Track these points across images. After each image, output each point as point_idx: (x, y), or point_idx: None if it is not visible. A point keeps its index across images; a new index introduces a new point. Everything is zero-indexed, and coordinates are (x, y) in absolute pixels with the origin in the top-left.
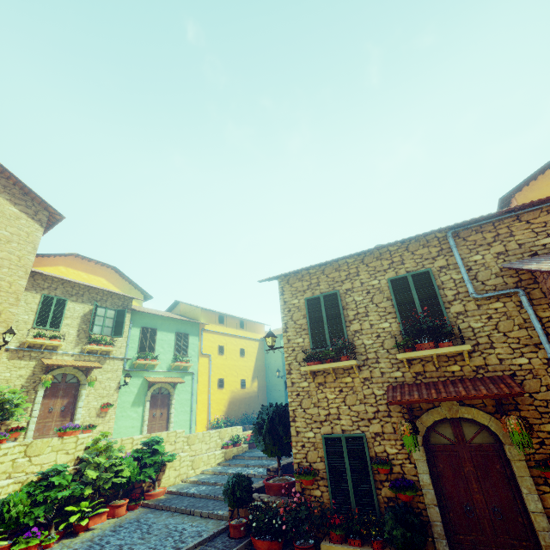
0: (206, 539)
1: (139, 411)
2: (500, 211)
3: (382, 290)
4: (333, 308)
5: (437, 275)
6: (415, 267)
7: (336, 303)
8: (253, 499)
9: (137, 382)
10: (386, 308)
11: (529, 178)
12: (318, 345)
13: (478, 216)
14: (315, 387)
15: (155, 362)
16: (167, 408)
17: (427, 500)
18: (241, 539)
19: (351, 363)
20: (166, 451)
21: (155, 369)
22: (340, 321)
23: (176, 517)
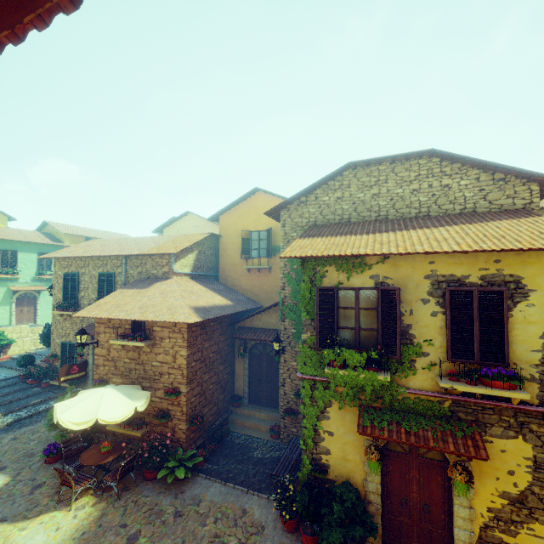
0: (6, 379)
1: (7, 308)
2: (136, 254)
3: (96, 277)
4: (74, 282)
5: (117, 276)
6: (111, 269)
7: (76, 280)
8: (36, 364)
9: (2, 290)
10: (96, 287)
11: (222, 210)
12: (65, 300)
13: (128, 254)
14: (63, 320)
15: (17, 276)
16: (34, 306)
17: (90, 368)
18: (24, 379)
19: (70, 313)
20: (13, 337)
21: (19, 281)
22: (76, 290)
23: (3, 370)
